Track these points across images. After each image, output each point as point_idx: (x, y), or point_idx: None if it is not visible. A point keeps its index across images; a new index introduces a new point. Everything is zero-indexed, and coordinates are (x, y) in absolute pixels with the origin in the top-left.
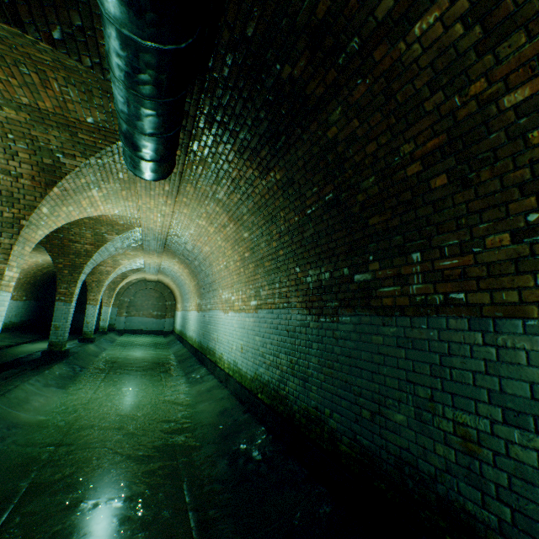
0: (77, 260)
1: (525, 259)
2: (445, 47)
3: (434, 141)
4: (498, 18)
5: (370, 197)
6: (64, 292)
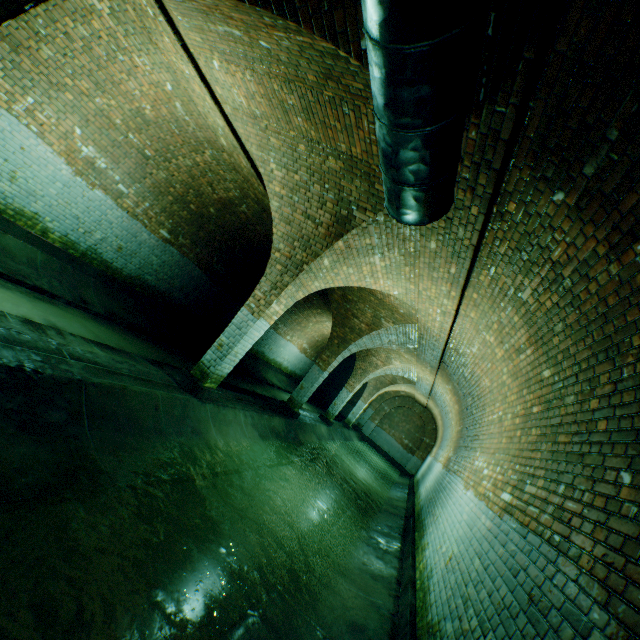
0: (348, 334)
1: None
2: None
3: None
4: None
5: None
6: (324, 359)
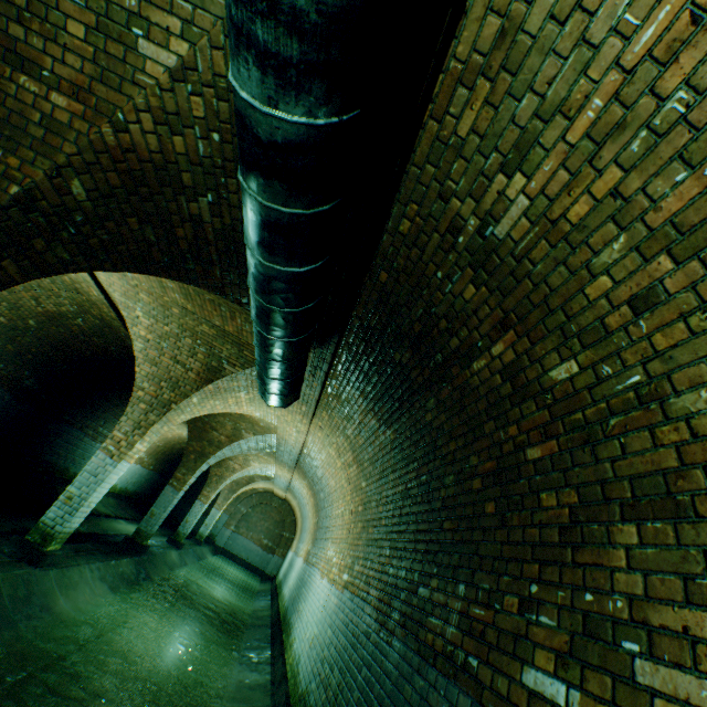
0: (207, 448)
1: (521, 639)
2: (493, 387)
3: (489, 463)
4: (519, 383)
5: (449, 495)
6: (179, 477)
